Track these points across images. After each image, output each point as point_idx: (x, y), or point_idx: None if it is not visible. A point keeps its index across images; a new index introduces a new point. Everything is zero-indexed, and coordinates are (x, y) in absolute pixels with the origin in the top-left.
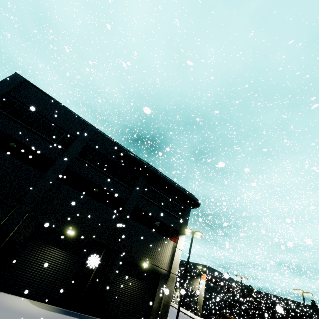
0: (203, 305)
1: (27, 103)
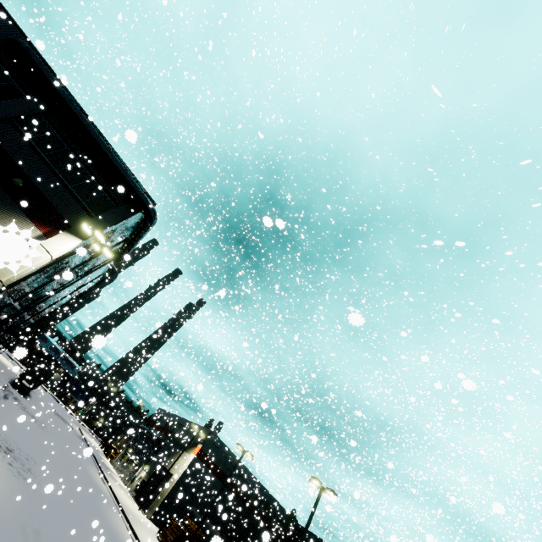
0: (166, 498)
1: None
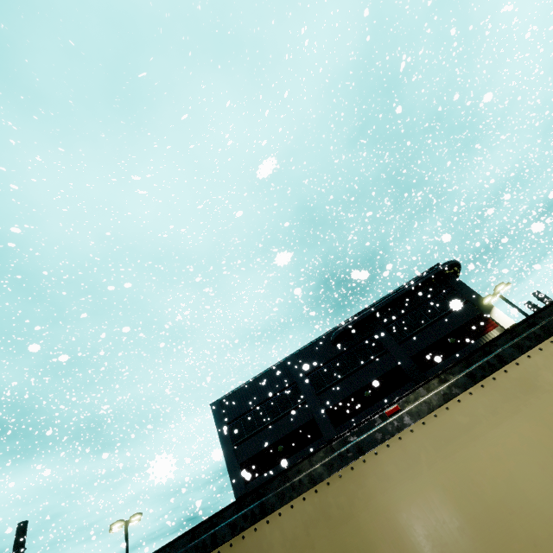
0: None
1: (243, 411)
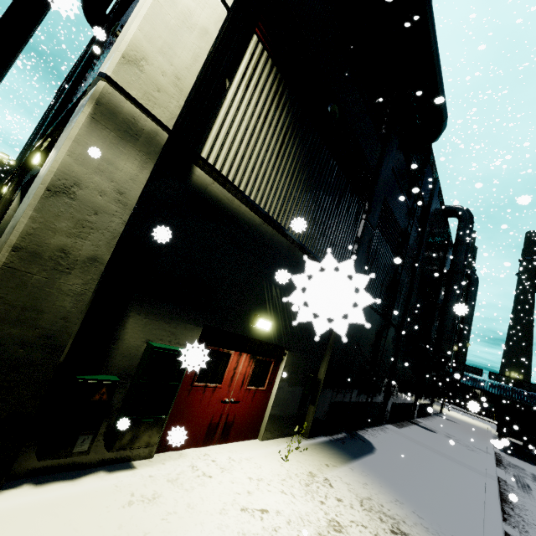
0: None
1: None
